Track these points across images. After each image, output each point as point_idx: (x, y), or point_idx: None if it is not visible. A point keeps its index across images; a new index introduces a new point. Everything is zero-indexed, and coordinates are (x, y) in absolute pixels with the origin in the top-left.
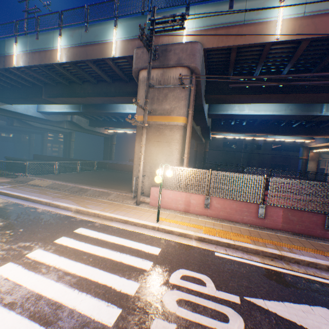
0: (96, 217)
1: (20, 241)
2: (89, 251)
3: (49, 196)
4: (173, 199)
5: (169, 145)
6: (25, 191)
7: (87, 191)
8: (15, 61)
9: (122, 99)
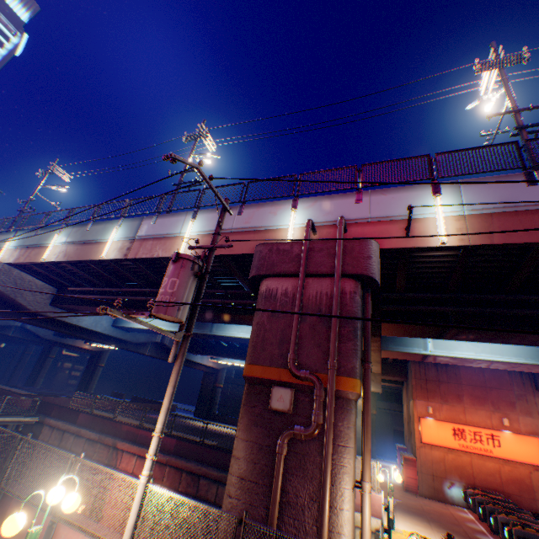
0: None
1: None
2: None
3: None
4: None
5: None
6: None
7: None
8: None
9: None
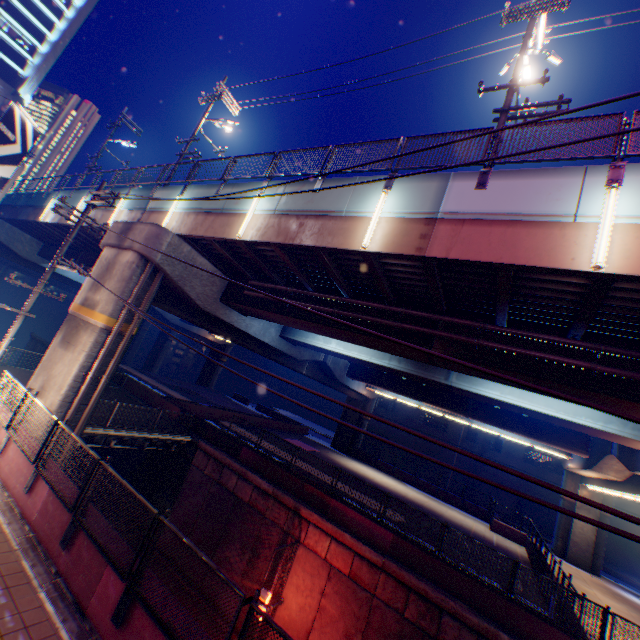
0: None
1: None
2: None
3: None
4: None
5: (76, 350)
6: None
7: None
8: (45, 215)
9: None
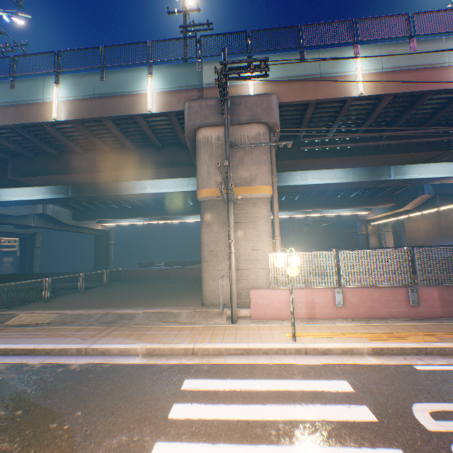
0: (190, 356)
1: (100, 437)
2: (251, 416)
3: (72, 337)
4: (288, 303)
5: (255, 226)
6: (15, 338)
7: (133, 317)
8: None
9: (151, 172)
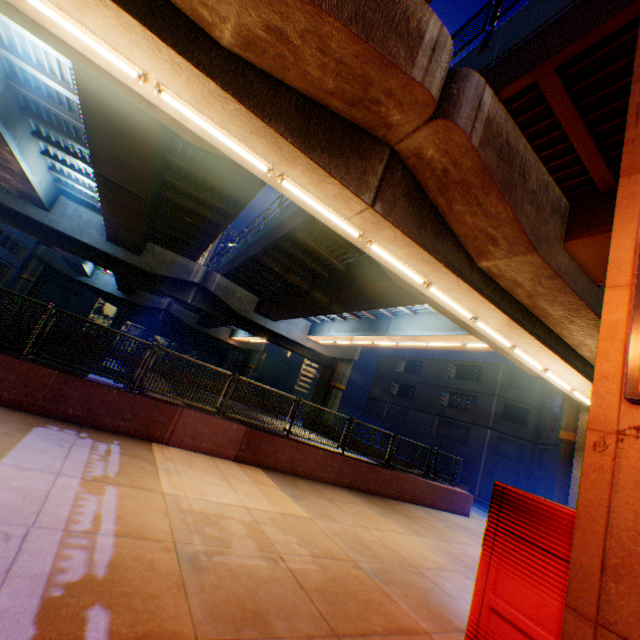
0: None
1: None
2: None
3: None
4: None
5: None
6: None
7: None
8: None
9: None
